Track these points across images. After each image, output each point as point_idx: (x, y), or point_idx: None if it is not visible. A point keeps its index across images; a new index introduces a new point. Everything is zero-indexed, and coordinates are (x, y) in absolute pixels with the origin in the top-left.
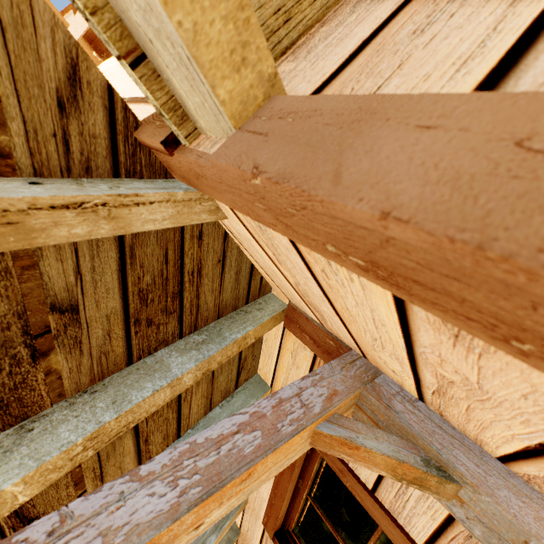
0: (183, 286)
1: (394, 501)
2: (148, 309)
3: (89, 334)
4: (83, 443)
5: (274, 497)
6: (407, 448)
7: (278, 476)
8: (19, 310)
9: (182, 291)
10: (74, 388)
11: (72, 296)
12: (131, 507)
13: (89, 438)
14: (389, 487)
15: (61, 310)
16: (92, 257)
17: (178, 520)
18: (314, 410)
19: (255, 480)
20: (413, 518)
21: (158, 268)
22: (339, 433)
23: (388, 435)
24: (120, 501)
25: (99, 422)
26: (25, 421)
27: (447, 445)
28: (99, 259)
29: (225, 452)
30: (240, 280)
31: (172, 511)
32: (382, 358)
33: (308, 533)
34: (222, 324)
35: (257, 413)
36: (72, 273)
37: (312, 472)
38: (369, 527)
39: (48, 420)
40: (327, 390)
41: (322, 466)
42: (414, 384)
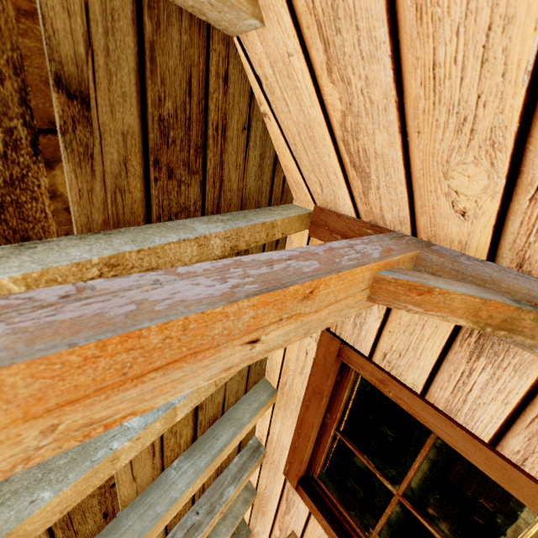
0: (206, 142)
1: (452, 398)
2: (169, 153)
3: (102, 151)
4: (99, 266)
5: (297, 439)
6: (488, 292)
7: (302, 413)
8: (15, 61)
9: (205, 147)
10: (84, 223)
11: (82, 78)
12: (170, 289)
13: (106, 262)
14: (445, 383)
15: (68, 93)
16: (105, 32)
17: (235, 303)
18: (373, 256)
19: (315, 312)
20: (477, 410)
21: (181, 97)
22: (405, 278)
23: (461, 283)
24: (155, 285)
25: (117, 250)
26: (25, 242)
27: (537, 286)
28: (114, 41)
29: (279, 269)
30: (264, 169)
31: (225, 296)
32: (454, 187)
33: (334, 480)
34: (246, 213)
35: (308, 252)
36: (82, 41)
37: (341, 402)
38: (409, 454)
39: (55, 244)
40: (381, 248)
41: (351, 397)
42: (496, 211)
